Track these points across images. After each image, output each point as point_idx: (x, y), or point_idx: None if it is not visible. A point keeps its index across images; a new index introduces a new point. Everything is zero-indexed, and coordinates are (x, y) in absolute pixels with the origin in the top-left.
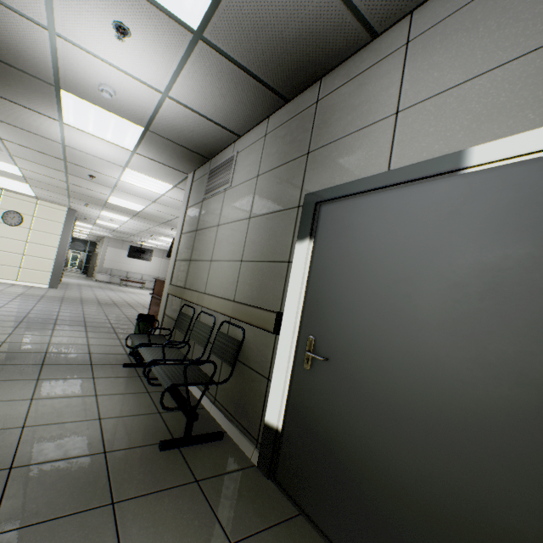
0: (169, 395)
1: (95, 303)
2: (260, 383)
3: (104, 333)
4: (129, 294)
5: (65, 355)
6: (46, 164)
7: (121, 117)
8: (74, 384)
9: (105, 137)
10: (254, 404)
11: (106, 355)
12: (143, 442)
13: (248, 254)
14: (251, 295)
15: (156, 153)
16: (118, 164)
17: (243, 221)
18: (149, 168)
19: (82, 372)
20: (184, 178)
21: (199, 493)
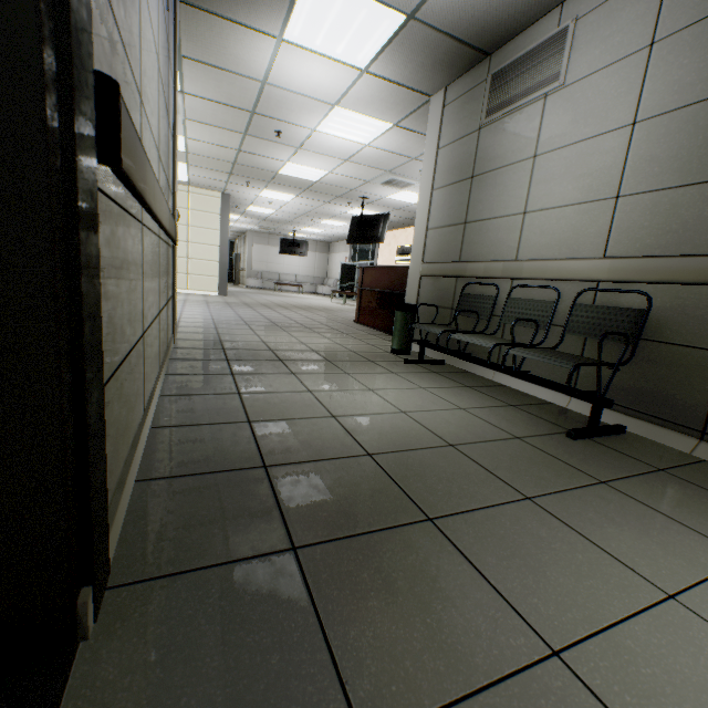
0: (494, 390)
1: (280, 307)
2: (700, 361)
3: (334, 333)
4: (296, 299)
5: (335, 353)
6: (224, 124)
7: (379, 2)
8: (385, 378)
9: (333, 51)
10: (688, 388)
11: (371, 354)
12: (541, 431)
13: (636, 182)
14: (656, 243)
15: (399, 66)
16: (327, 101)
17: (614, 132)
18: (372, 98)
19: (375, 368)
20: (418, 106)
21: (683, 481)
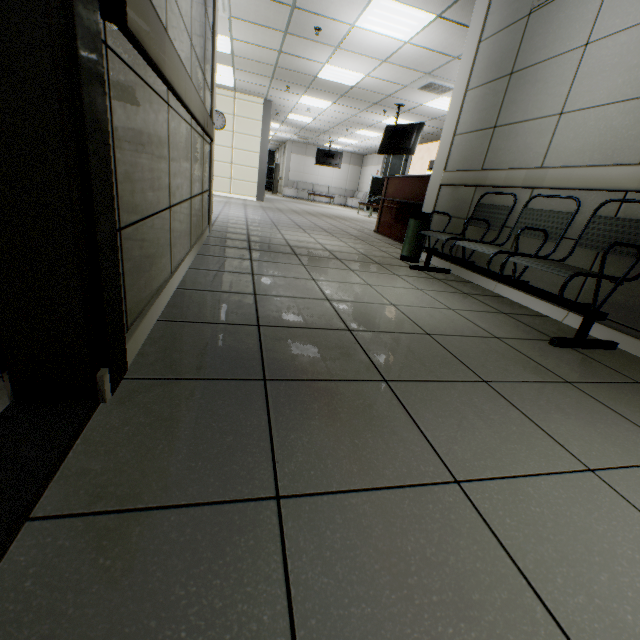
0: (491, 300)
1: (308, 214)
2: None
3: (351, 239)
4: (325, 209)
5: (346, 254)
6: (265, 22)
7: None
8: (386, 278)
9: None
10: None
11: (380, 258)
12: (524, 336)
13: None
14: None
15: None
16: None
17: None
18: None
19: (380, 269)
20: None
21: None
